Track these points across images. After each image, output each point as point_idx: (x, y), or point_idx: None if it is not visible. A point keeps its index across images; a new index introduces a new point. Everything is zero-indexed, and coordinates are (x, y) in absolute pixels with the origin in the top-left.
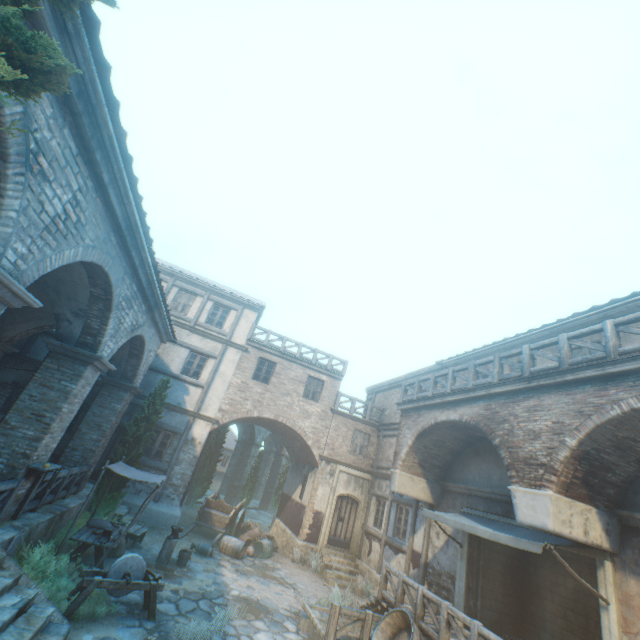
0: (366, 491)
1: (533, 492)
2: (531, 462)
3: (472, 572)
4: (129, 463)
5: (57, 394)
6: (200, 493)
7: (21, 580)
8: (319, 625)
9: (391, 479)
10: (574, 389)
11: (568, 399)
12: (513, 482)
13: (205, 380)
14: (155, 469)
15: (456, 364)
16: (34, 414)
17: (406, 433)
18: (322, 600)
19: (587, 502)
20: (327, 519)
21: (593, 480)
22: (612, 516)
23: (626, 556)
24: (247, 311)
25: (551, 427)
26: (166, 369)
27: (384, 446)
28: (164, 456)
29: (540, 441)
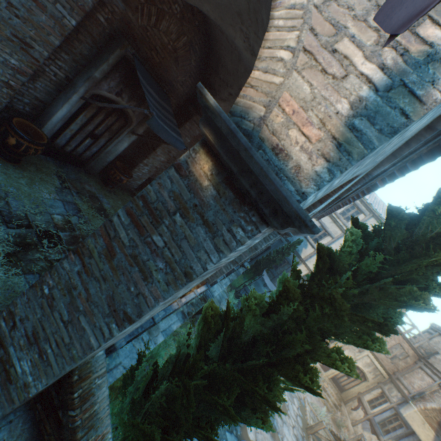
0: (376, 380)
1: None
2: None
3: None
4: (265, 267)
5: None
6: None
7: None
8: (308, 416)
9: (404, 405)
10: None
11: None
12: None
13: None
14: (271, 272)
15: None
16: None
17: None
18: (313, 404)
19: None
20: None
21: None
22: None
23: None
24: (372, 219)
25: None
26: None
27: (415, 373)
28: (277, 269)
29: None
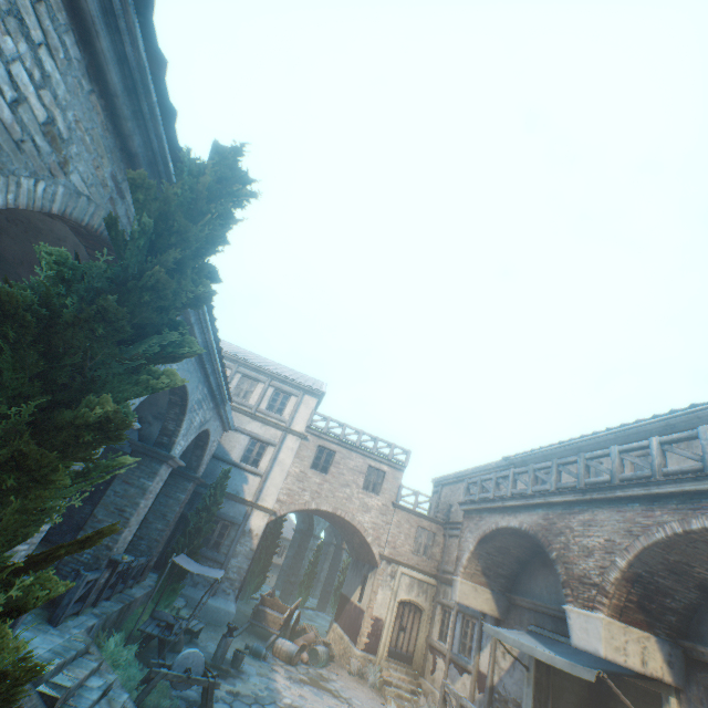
0: (431, 598)
1: (586, 614)
2: (585, 581)
3: (540, 701)
4: (189, 554)
5: (136, 490)
6: (255, 588)
7: (102, 665)
8: None
9: (452, 587)
10: (624, 506)
11: (619, 516)
12: (568, 601)
13: (264, 468)
14: (212, 561)
15: (523, 461)
16: (117, 509)
17: (468, 537)
18: None
19: (645, 629)
20: (387, 627)
21: (650, 605)
22: (675, 646)
23: (691, 693)
24: (307, 397)
25: (603, 545)
26: (227, 456)
27: (450, 547)
28: (221, 547)
29: (593, 559)
